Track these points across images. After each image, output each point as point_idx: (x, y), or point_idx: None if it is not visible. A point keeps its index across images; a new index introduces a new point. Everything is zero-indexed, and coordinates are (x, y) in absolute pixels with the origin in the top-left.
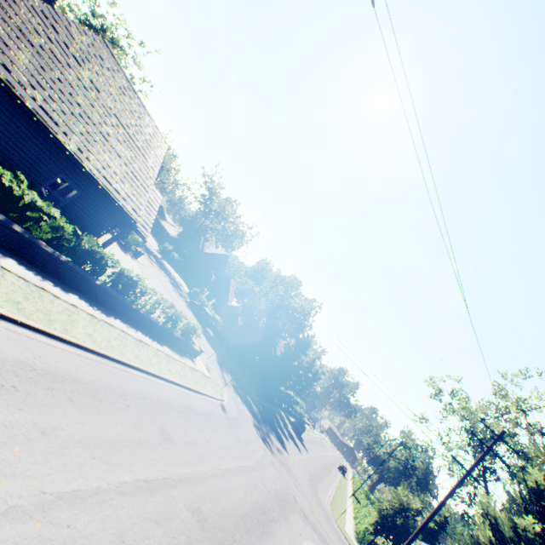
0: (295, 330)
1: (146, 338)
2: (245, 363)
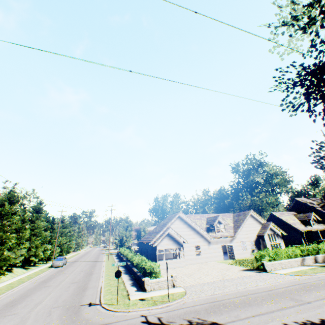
0: None
1: (126, 278)
2: None
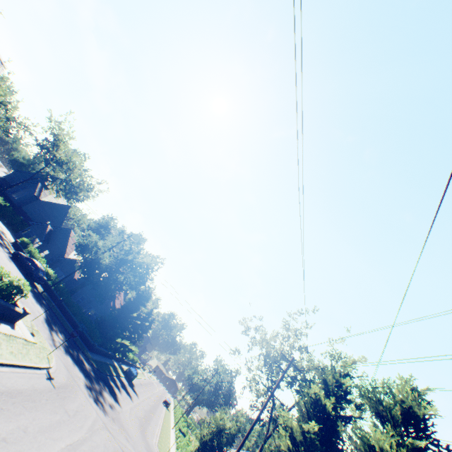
0: (138, 284)
1: None
2: (80, 318)
